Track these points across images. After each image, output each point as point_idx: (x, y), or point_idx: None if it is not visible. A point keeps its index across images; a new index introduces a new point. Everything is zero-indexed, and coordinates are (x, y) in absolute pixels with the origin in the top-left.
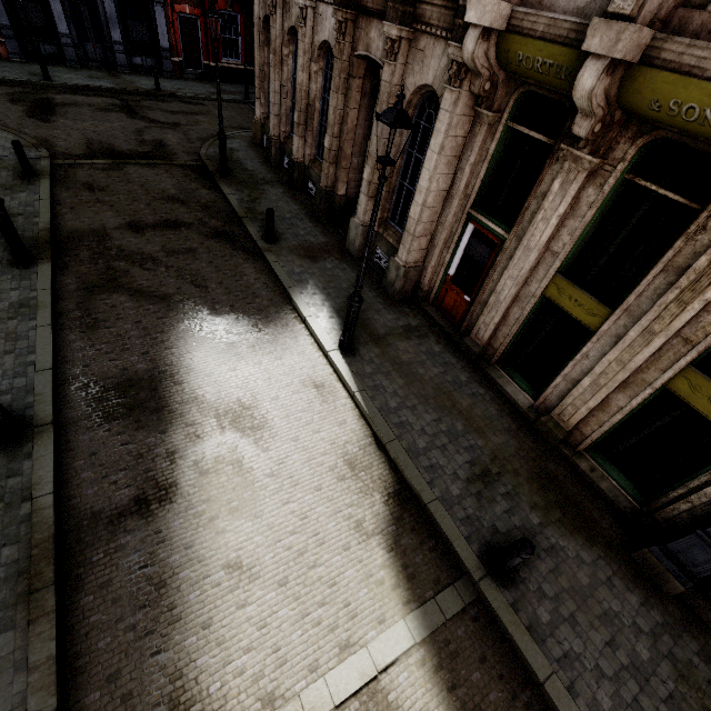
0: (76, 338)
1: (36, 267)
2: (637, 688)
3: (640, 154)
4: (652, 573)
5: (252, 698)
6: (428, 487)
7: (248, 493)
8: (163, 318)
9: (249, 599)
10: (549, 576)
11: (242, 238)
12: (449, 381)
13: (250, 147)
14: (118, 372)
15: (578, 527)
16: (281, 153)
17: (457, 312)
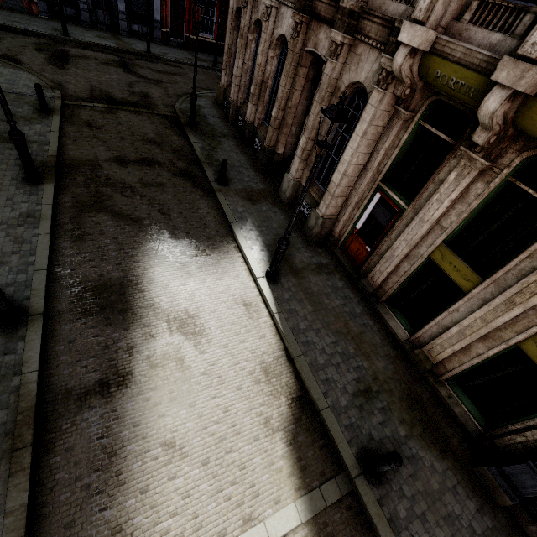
0: (67, 246)
1: (42, 185)
2: None
3: (523, 164)
4: (488, 486)
5: None
6: (323, 396)
7: (185, 386)
8: (135, 237)
9: (178, 473)
10: (408, 479)
11: (201, 178)
12: (347, 312)
13: (213, 105)
14: (96, 277)
15: (434, 441)
16: (237, 114)
17: (358, 258)
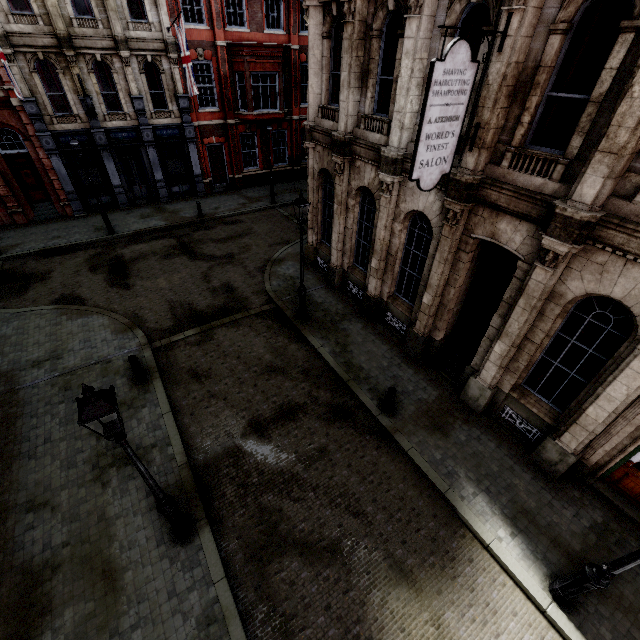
0: None
1: (197, 537)
2: None
3: None
4: None
5: None
6: None
7: None
8: (349, 590)
9: None
10: None
11: (358, 411)
12: None
13: (305, 268)
14: None
15: None
16: (344, 279)
17: None
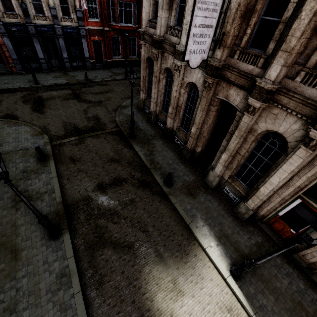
0: (94, 295)
1: (62, 237)
2: None
3: None
4: None
5: None
6: None
7: None
8: (134, 265)
9: None
10: None
11: (153, 183)
12: (296, 291)
13: (138, 112)
14: None
15: None
16: (156, 118)
17: (283, 234)
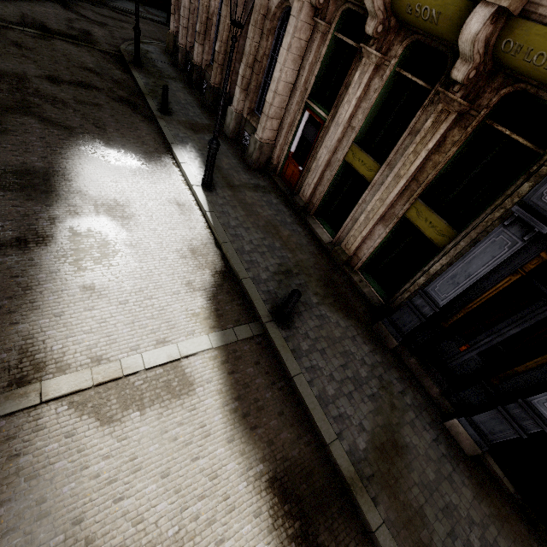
0: None
1: None
2: (353, 388)
3: (405, 54)
4: (382, 337)
5: (85, 356)
6: (245, 270)
7: (109, 251)
8: (64, 140)
9: (95, 307)
10: (314, 328)
11: (142, 107)
12: (278, 220)
13: (163, 53)
14: (18, 164)
15: (342, 309)
16: (186, 60)
17: (293, 180)
